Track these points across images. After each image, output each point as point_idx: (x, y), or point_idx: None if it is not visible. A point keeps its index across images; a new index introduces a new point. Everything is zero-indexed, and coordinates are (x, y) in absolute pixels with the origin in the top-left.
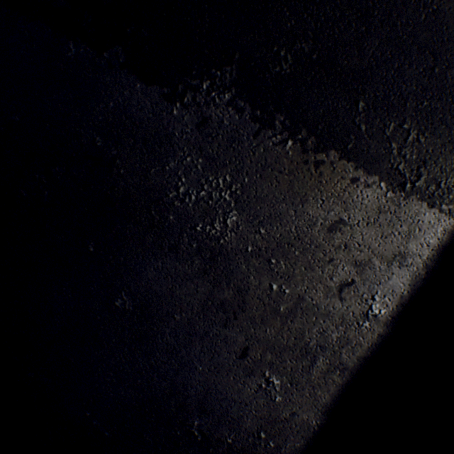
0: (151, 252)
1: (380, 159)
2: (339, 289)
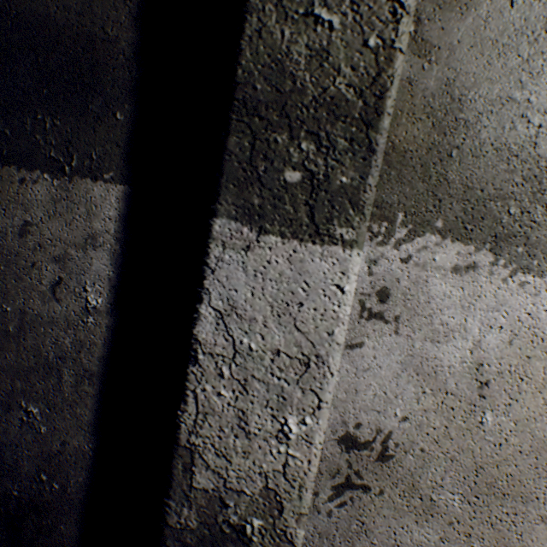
0: None
1: (35, 154)
2: (53, 291)
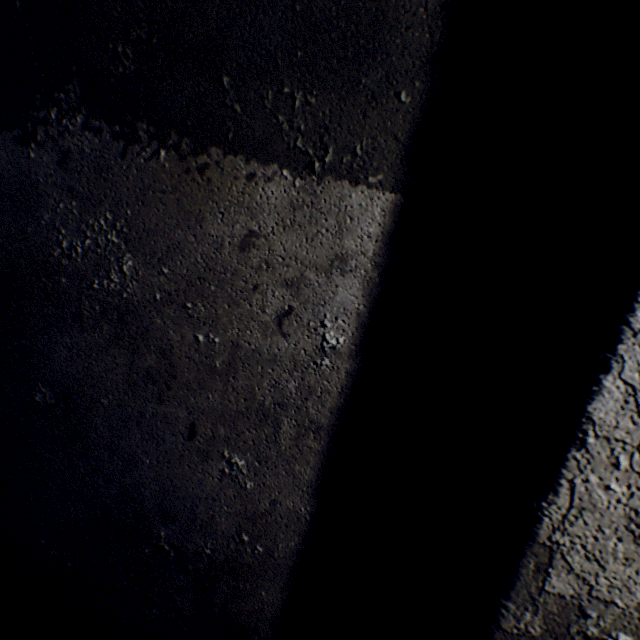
0: (56, 328)
1: (272, 141)
2: (278, 322)
